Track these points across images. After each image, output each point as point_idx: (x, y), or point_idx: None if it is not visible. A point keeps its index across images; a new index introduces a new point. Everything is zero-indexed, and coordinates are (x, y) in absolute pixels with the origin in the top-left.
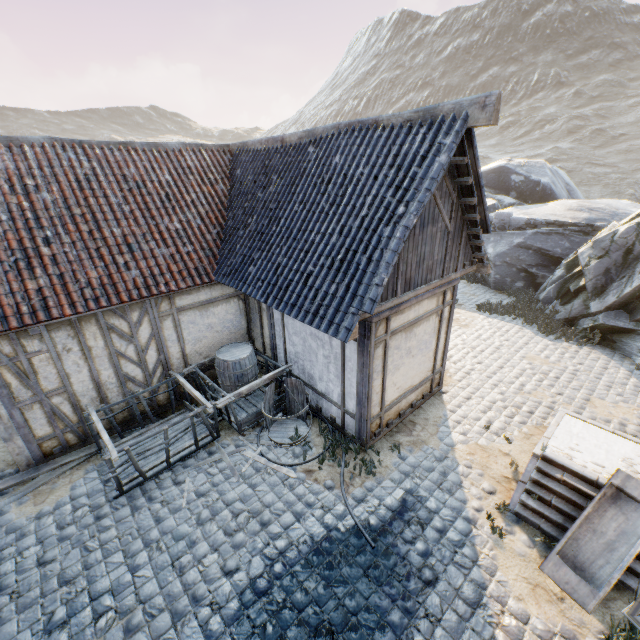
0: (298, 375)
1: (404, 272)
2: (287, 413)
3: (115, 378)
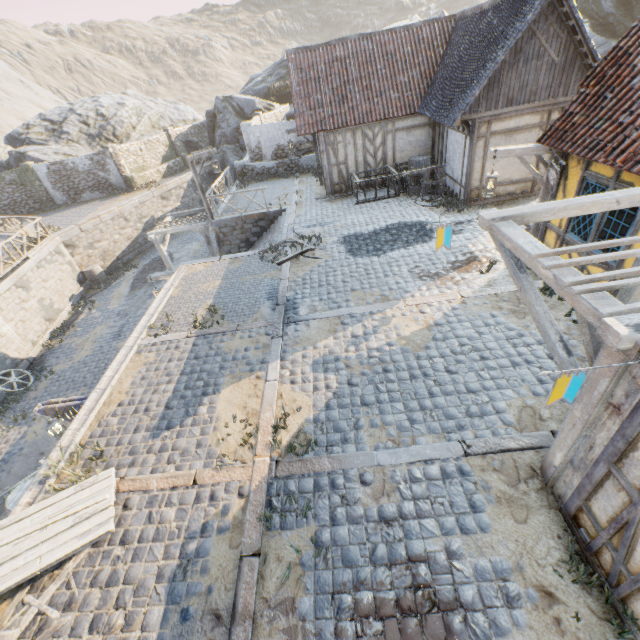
0: (448, 173)
1: (506, 94)
2: (435, 192)
3: (363, 163)
